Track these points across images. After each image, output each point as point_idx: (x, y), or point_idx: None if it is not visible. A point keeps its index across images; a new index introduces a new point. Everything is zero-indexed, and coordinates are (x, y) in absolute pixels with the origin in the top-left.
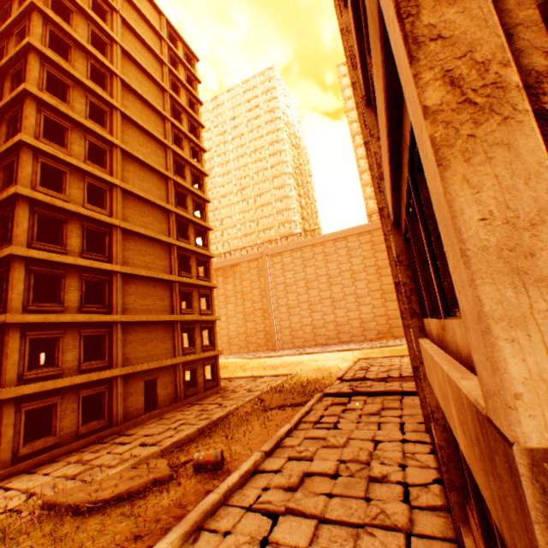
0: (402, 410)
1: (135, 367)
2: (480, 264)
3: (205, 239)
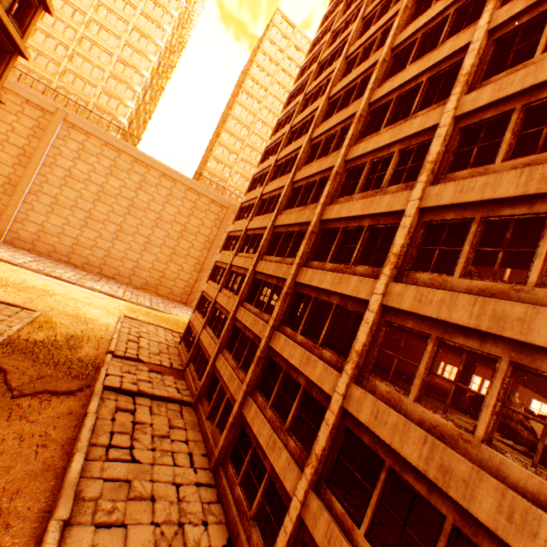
0: (187, 432)
1: None
2: None
3: (5, 64)
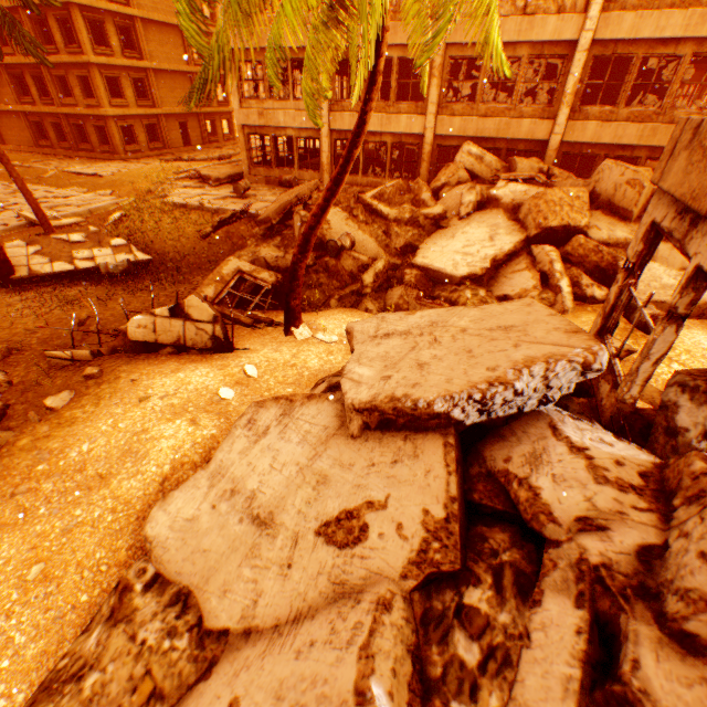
0: None
1: (171, 111)
2: (233, 95)
3: None
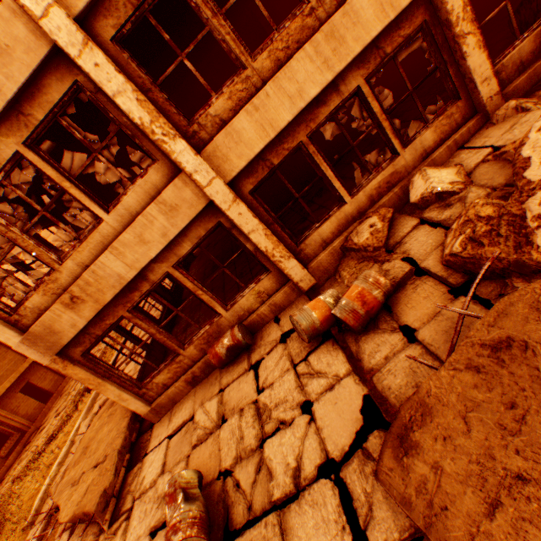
0: None
1: None
2: None
3: None
